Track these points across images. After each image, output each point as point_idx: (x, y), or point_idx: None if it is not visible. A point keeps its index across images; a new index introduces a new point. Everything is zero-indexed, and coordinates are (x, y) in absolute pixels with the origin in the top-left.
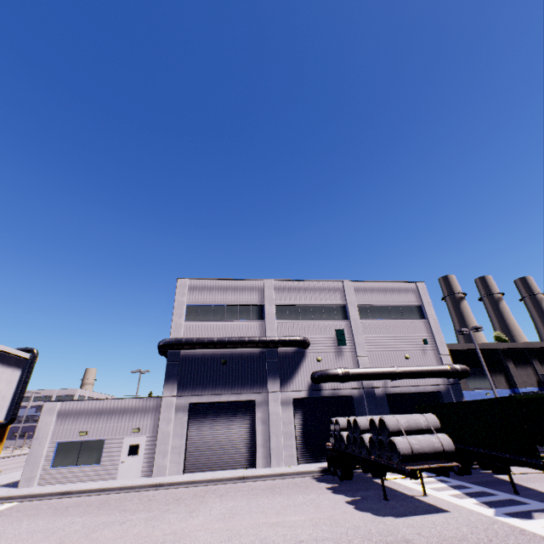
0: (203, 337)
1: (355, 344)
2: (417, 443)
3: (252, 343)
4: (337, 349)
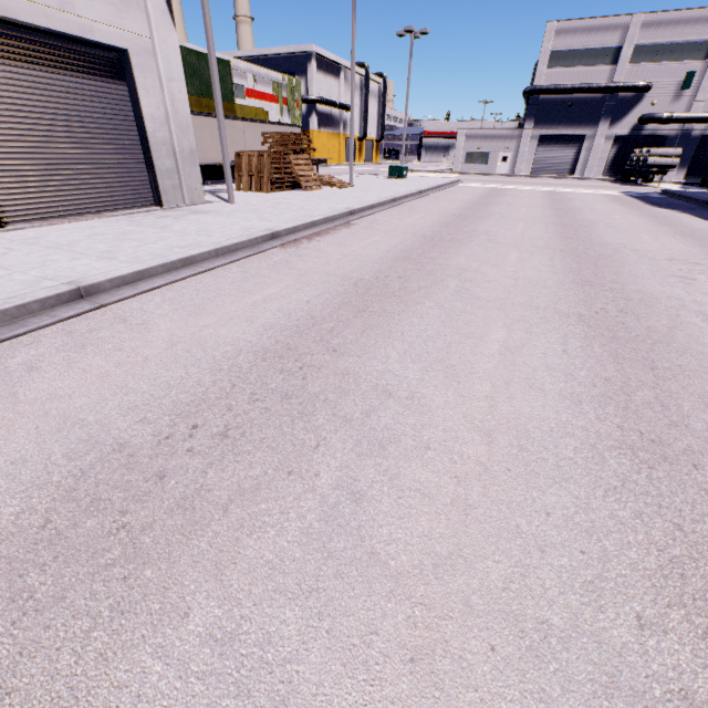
0: (559, 85)
1: (699, 89)
2: (659, 161)
3: (597, 90)
4: (676, 94)
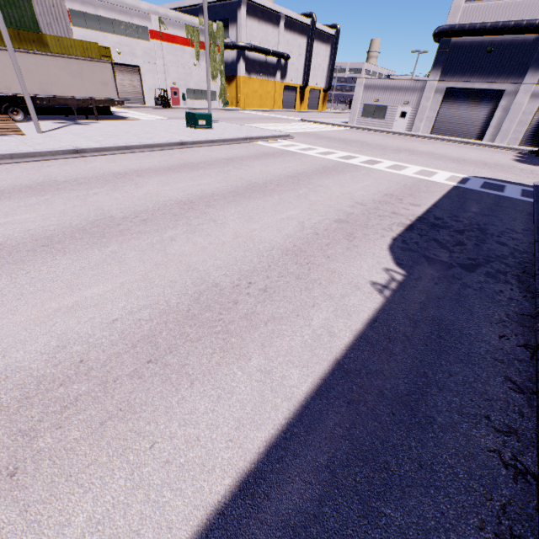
0: (476, 24)
1: None
2: None
3: (527, 29)
4: None
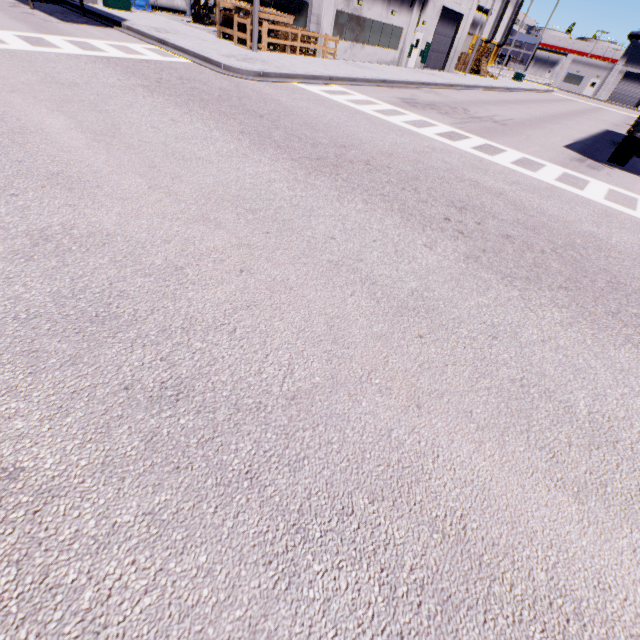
0: None
1: None
2: None
3: None
4: None
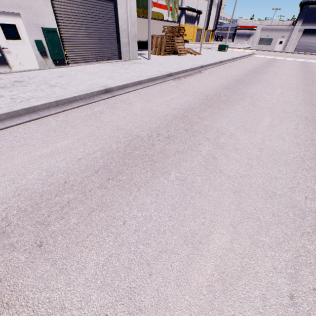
0: None
1: None
2: None
3: None
4: None
